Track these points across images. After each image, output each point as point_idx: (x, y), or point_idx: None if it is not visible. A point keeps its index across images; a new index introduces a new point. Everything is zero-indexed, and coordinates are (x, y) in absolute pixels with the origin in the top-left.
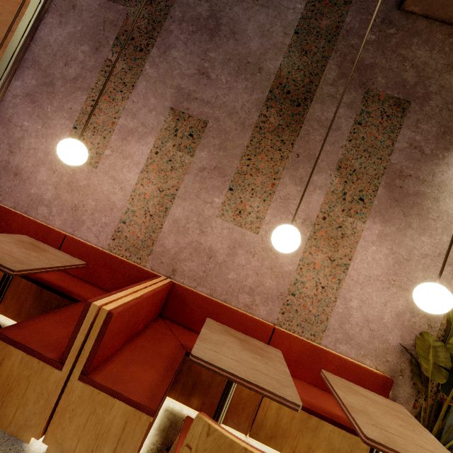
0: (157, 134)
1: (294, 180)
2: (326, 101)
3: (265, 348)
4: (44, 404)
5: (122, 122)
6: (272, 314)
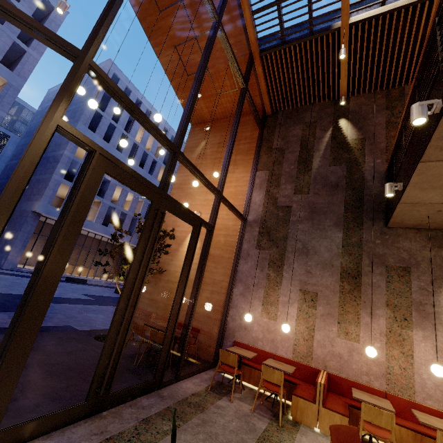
0: (297, 302)
1: (367, 314)
2: (368, 274)
3: (381, 399)
4: (314, 416)
5: (281, 299)
6: (382, 385)
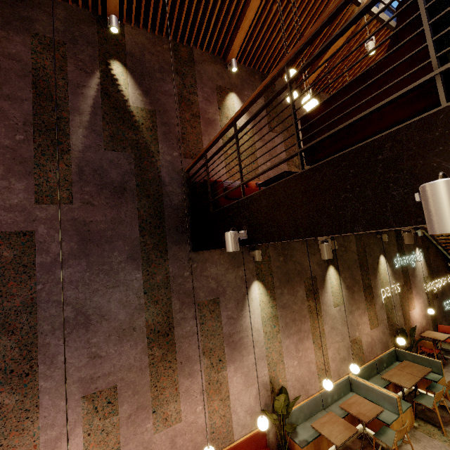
0: (82, 422)
1: (186, 377)
2: (181, 323)
3: None
4: None
5: (44, 438)
6: None
